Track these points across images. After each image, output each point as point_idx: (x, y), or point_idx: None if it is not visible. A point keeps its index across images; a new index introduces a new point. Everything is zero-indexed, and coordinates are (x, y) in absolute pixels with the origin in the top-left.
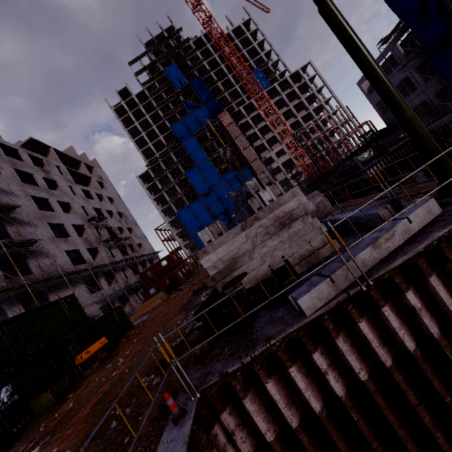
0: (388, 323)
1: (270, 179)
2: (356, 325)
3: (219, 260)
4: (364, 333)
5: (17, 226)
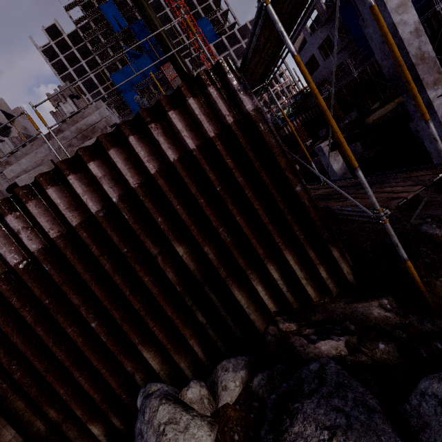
0: (75, 190)
1: (72, 91)
2: (46, 192)
3: (22, 171)
4: (52, 198)
5: None
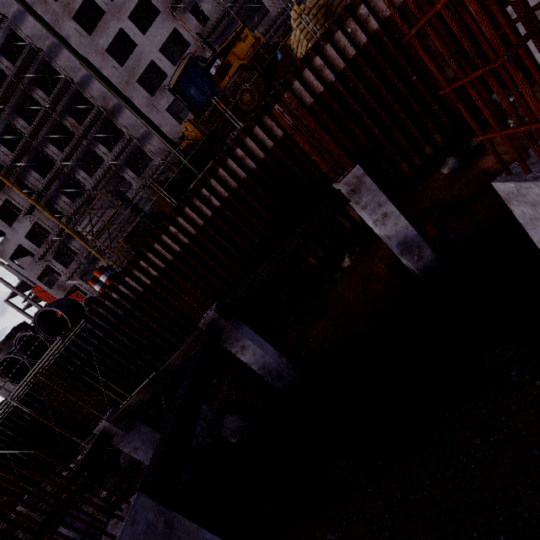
0: None
1: None
2: None
3: None
4: None
5: (119, 116)
